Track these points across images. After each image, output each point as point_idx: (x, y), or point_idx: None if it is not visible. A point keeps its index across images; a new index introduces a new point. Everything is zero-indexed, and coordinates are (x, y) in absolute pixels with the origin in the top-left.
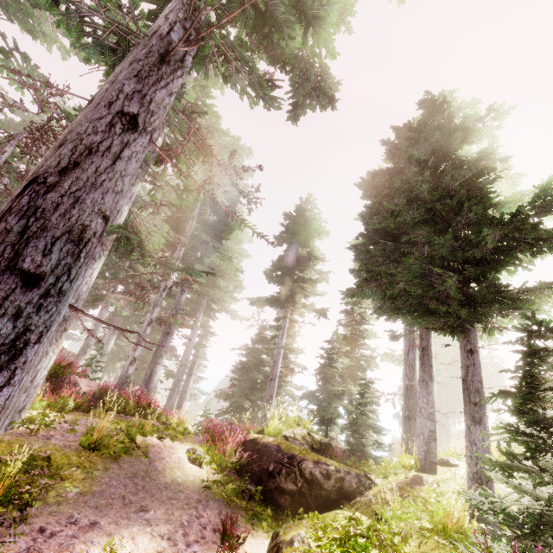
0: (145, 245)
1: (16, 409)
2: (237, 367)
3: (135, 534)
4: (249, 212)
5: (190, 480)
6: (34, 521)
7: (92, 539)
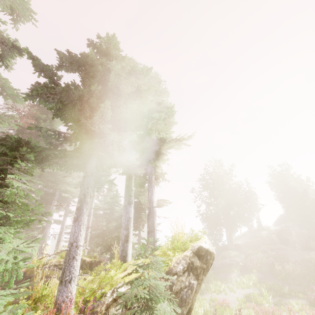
0: None
1: None
2: None
3: None
4: None
5: None
6: None
7: None
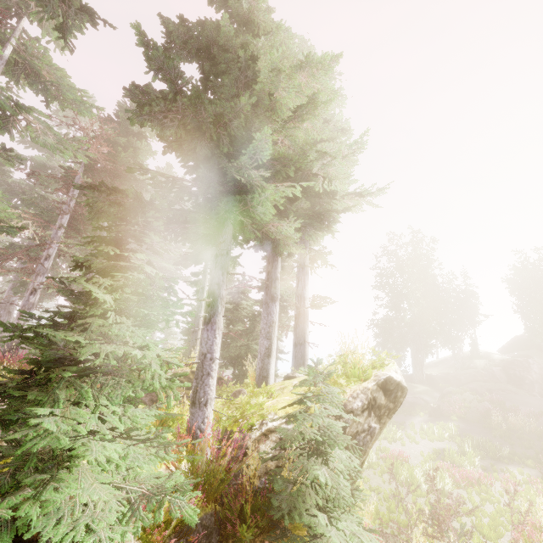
0: None
1: None
2: (187, 328)
3: None
4: None
5: None
6: None
7: None
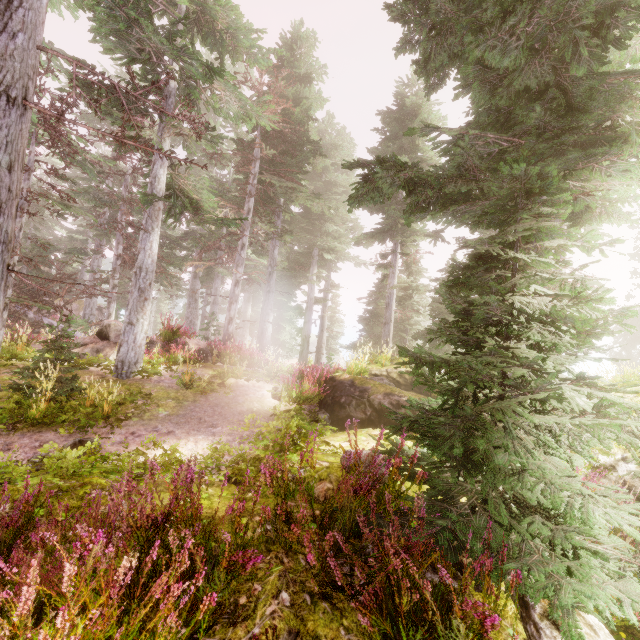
0: (202, 206)
1: (131, 363)
2: (363, 317)
3: (199, 439)
4: (198, 137)
5: (265, 410)
6: (130, 428)
7: (166, 440)
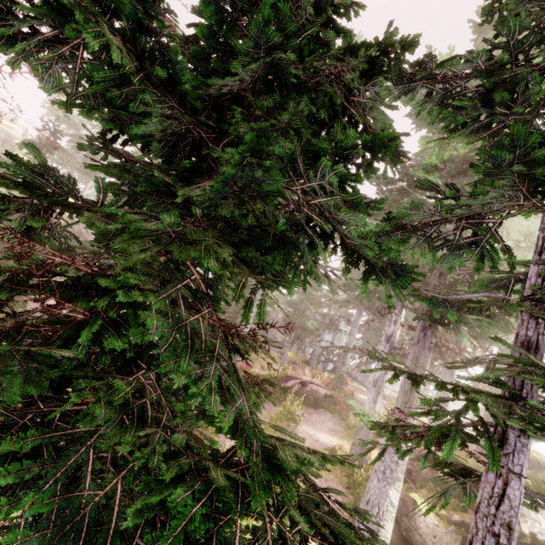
0: None
1: None
2: None
3: None
4: None
5: None
6: None
7: None
